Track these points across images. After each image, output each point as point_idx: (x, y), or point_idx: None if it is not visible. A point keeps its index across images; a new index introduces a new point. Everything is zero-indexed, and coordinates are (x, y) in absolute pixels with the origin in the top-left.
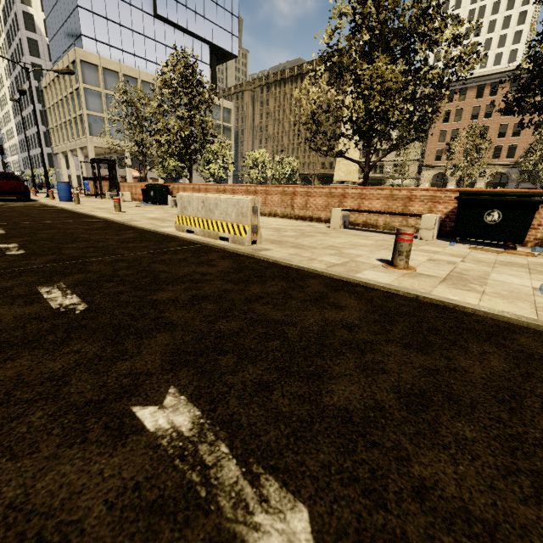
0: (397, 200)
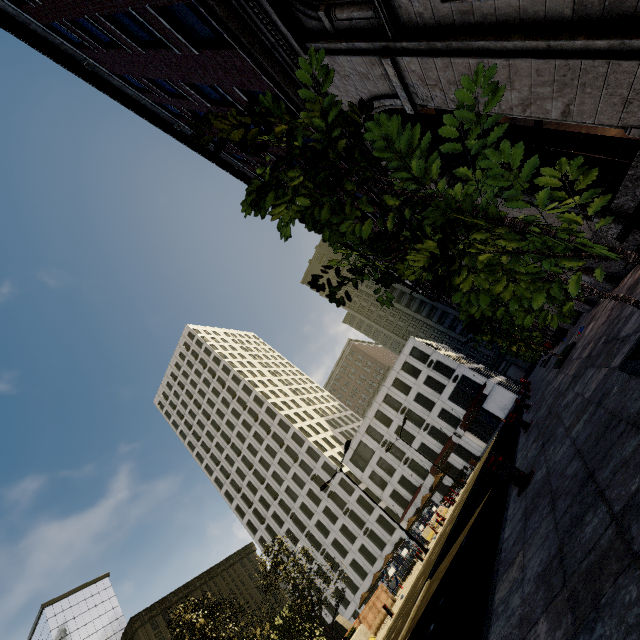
0: None
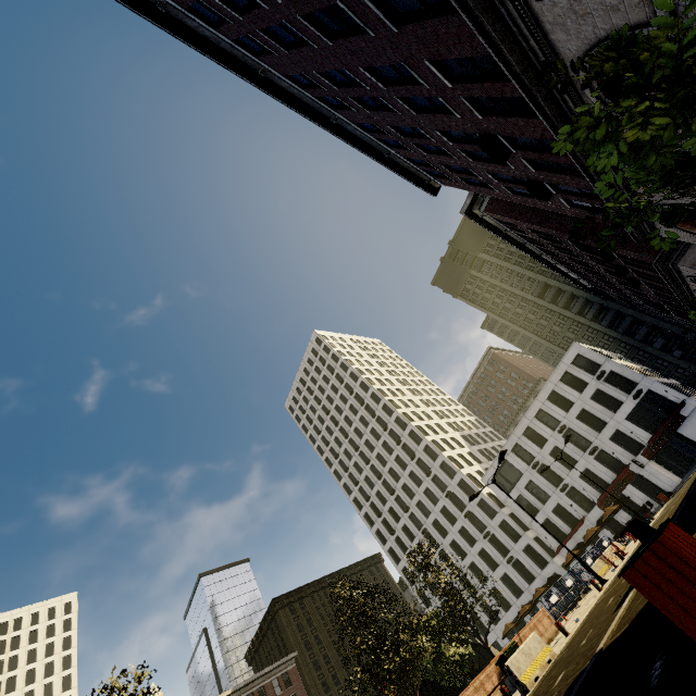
0: (479, 689)
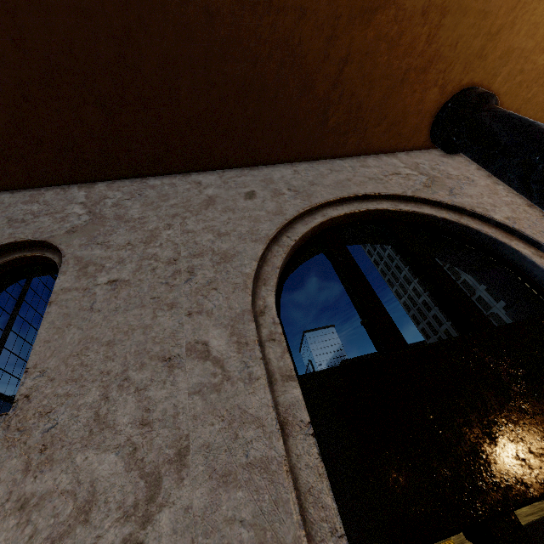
0: None
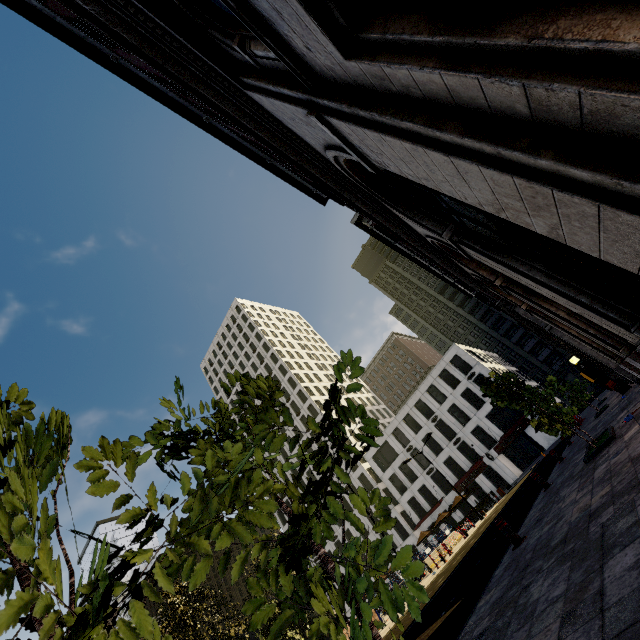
0: None
